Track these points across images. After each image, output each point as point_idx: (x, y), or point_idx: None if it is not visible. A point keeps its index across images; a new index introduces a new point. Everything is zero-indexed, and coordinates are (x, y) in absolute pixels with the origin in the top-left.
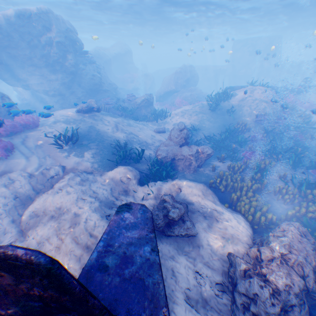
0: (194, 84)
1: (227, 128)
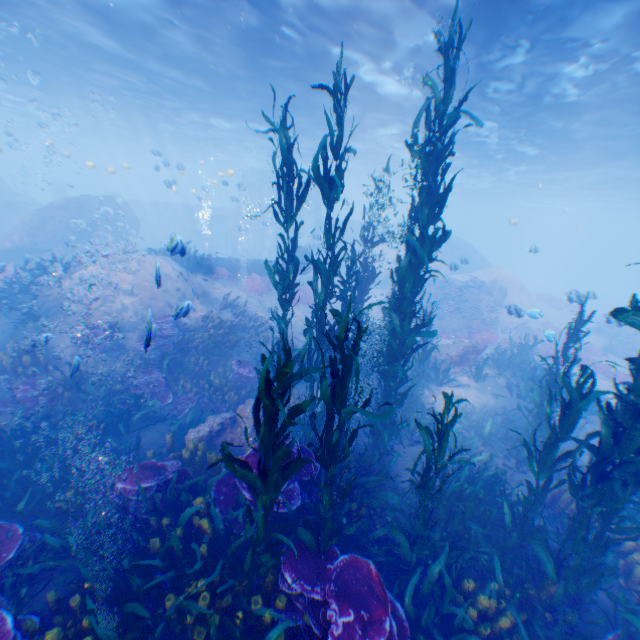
0: (124, 238)
1: None
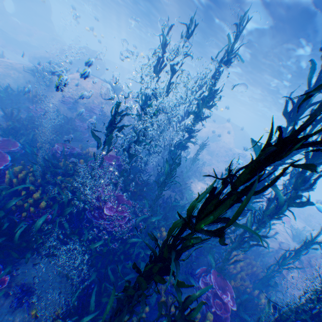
0: (96, 73)
1: (12, 88)
